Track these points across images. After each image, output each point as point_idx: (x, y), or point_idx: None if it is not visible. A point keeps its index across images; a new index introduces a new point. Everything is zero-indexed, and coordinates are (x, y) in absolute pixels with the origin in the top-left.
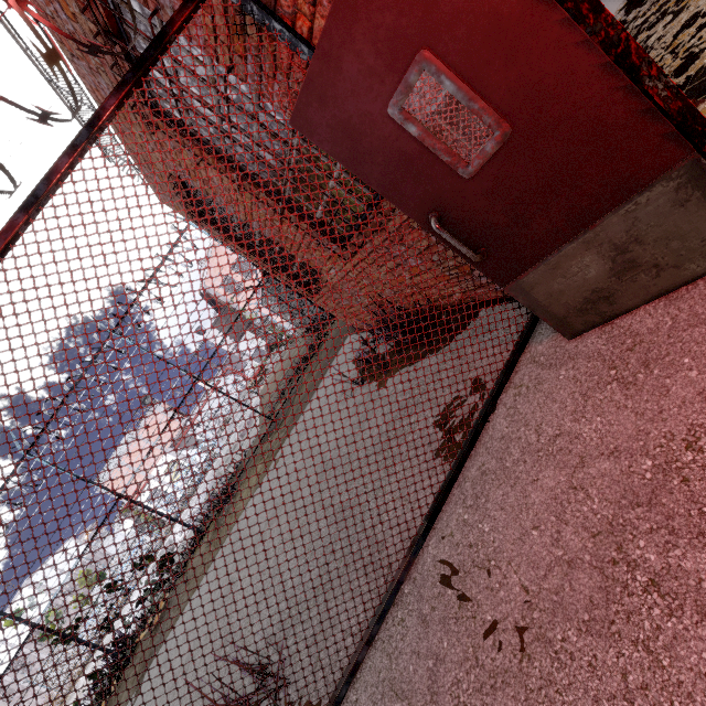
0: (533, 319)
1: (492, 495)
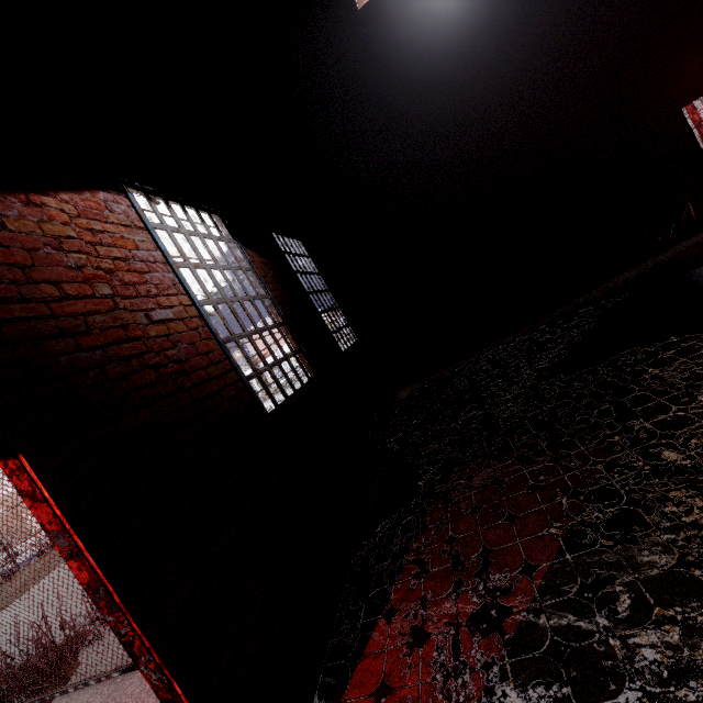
0: None
1: (152, 697)
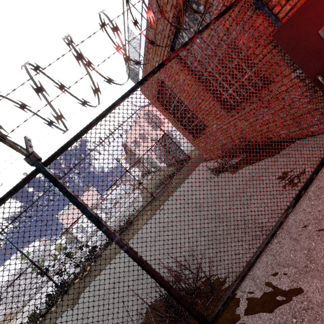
0: None
1: None
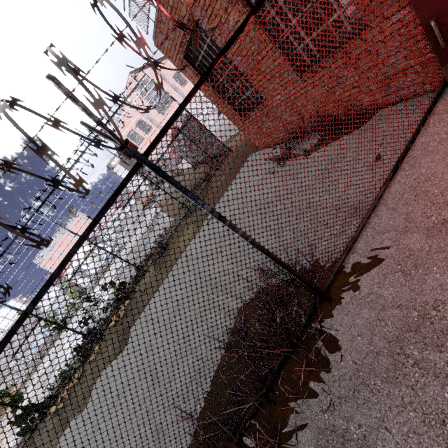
0: (440, 92)
1: (423, 161)
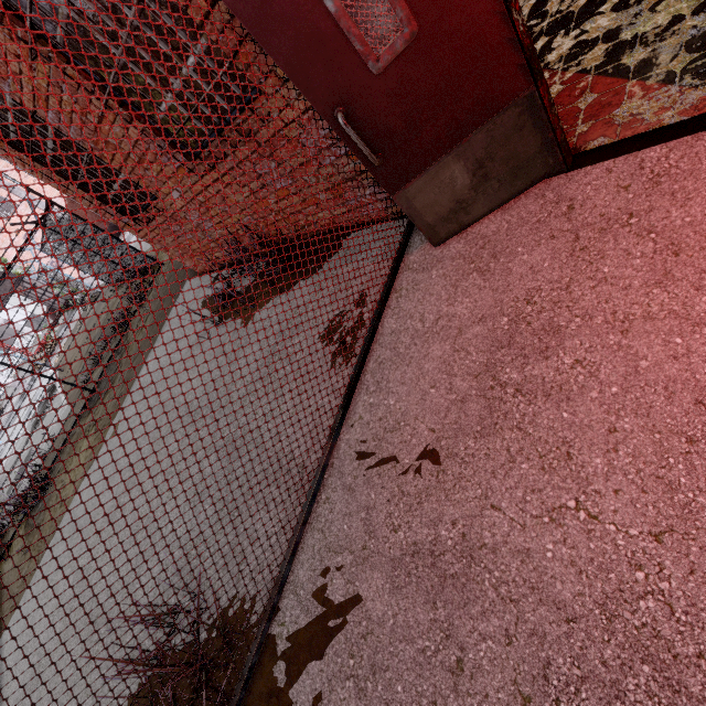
0: (408, 231)
1: (392, 377)
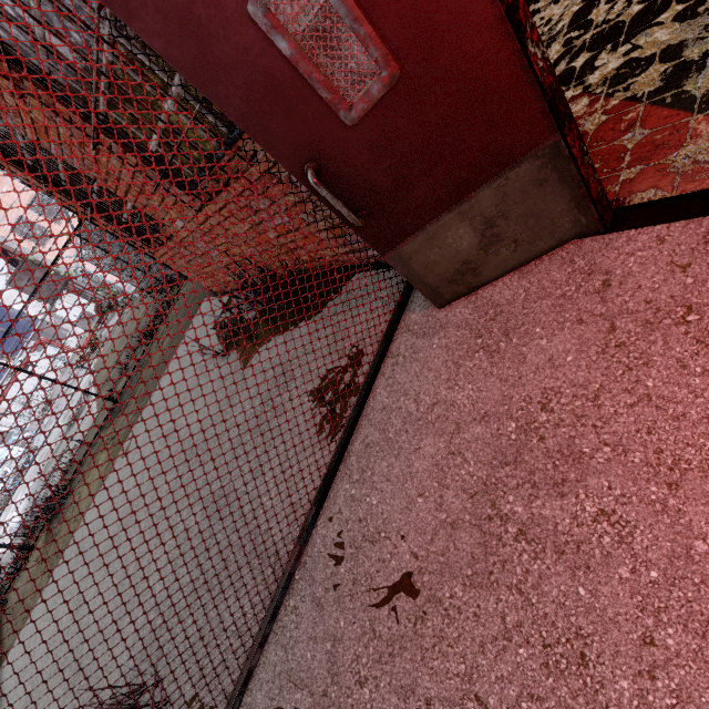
0: (408, 288)
1: (378, 468)
